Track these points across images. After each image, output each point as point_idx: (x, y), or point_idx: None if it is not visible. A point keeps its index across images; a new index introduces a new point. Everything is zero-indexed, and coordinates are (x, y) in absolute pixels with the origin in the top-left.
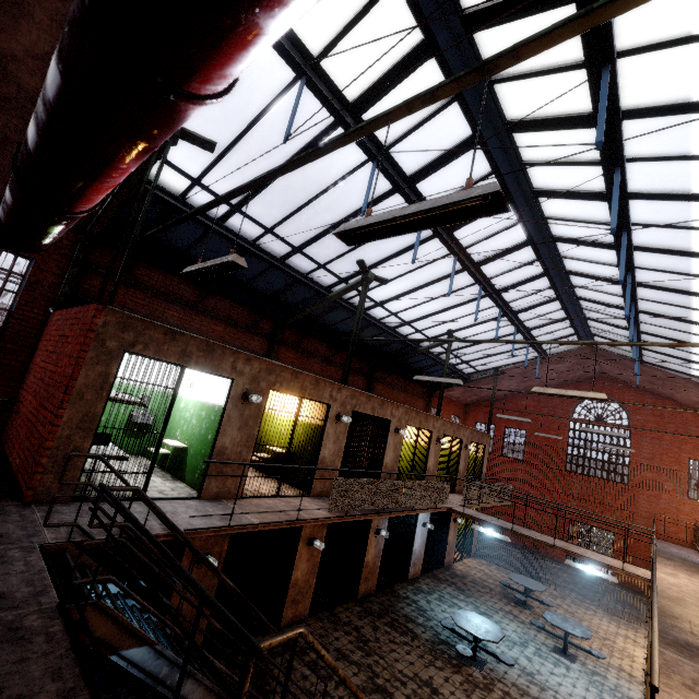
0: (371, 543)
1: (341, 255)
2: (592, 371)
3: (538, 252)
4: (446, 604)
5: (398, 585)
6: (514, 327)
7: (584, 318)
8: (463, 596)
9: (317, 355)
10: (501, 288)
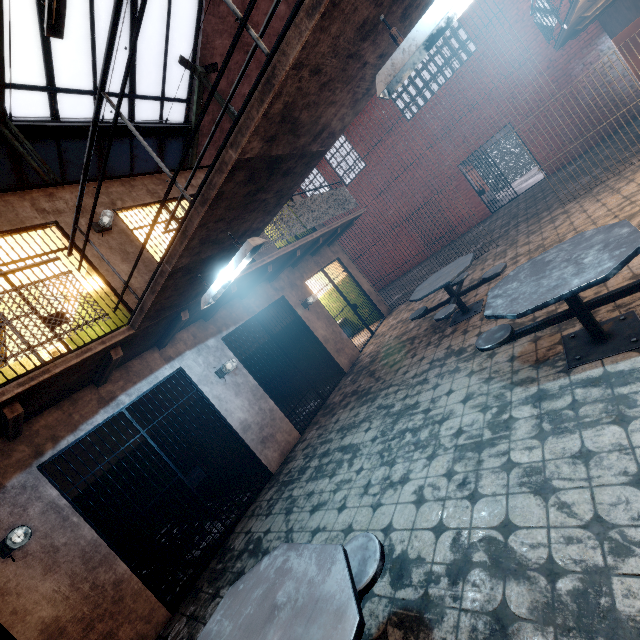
0: (13, 586)
1: None
2: None
3: None
4: (326, 474)
5: (243, 519)
6: None
7: None
8: (365, 409)
9: None
10: None
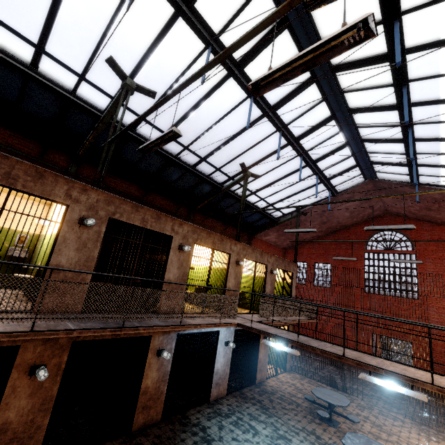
0: (151, 366)
1: (91, 56)
2: (378, 209)
3: (299, 43)
4: (240, 429)
5: (194, 409)
6: (300, 157)
7: (362, 141)
8: (264, 416)
9: (124, 193)
10: (275, 104)
